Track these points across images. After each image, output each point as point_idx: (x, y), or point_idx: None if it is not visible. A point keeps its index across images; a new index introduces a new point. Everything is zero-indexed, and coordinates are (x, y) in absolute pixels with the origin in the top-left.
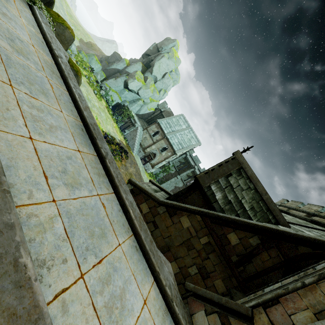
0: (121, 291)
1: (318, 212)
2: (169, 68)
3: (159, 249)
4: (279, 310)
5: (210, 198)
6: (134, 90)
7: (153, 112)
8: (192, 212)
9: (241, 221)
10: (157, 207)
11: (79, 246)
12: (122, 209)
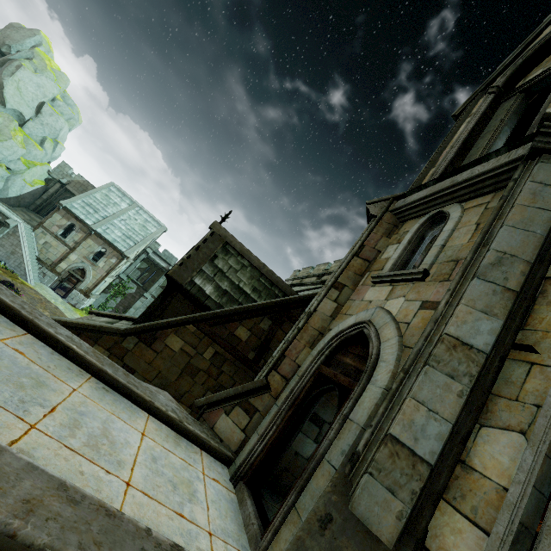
0: (102, 431)
1: (325, 270)
2: (45, 92)
3: None
4: (287, 362)
5: (199, 297)
6: None
7: (44, 188)
8: (179, 324)
9: (245, 308)
10: (121, 342)
11: (8, 400)
12: (56, 351)
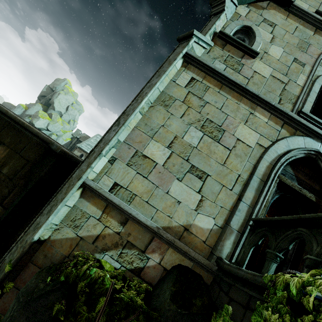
0: None
1: None
2: (69, 101)
3: None
4: None
5: None
6: (43, 128)
7: (70, 141)
8: None
9: None
10: None
11: None
12: None
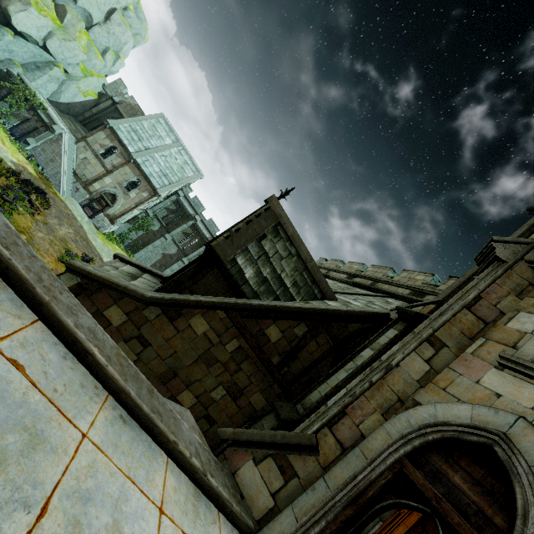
0: (110, 533)
1: (359, 272)
2: None
3: (156, 379)
4: (347, 423)
5: (238, 279)
6: (34, 37)
7: (95, 102)
8: (210, 307)
9: (285, 307)
10: (142, 310)
11: None
12: (70, 351)
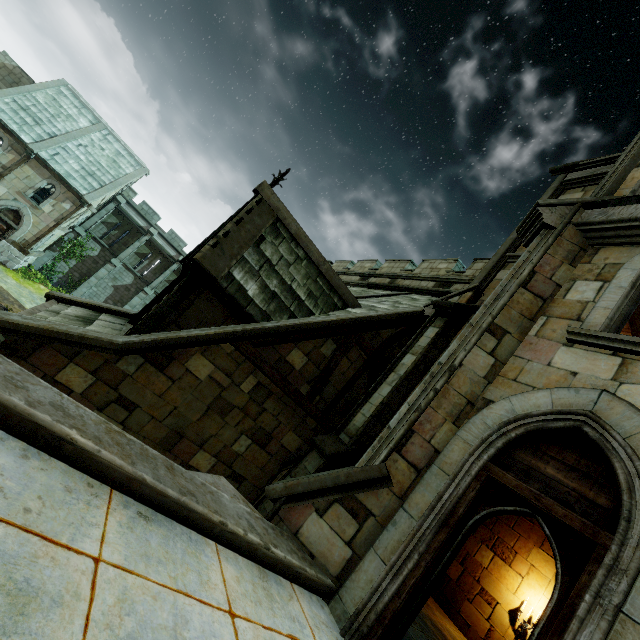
0: None
1: (373, 270)
2: None
3: (157, 448)
4: (416, 442)
5: (239, 299)
6: None
7: None
8: (211, 341)
9: (307, 325)
10: (115, 363)
11: None
12: (31, 445)
